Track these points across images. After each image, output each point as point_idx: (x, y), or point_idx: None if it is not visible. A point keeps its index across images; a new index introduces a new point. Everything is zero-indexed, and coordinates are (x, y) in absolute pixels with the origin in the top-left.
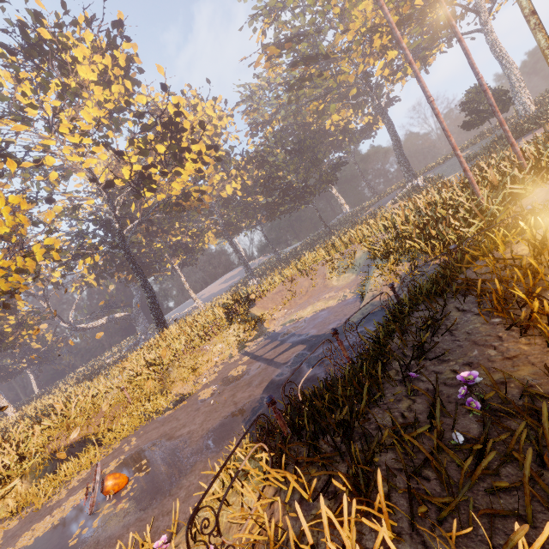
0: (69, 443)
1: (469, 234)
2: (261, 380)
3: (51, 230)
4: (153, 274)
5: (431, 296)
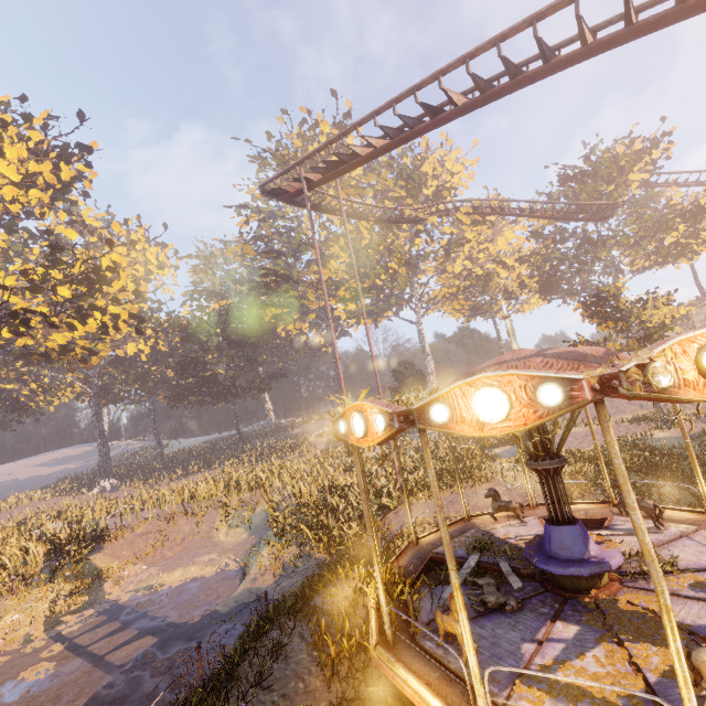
0: None
1: (348, 535)
2: (78, 693)
3: None
4: None
5: (289, 615)
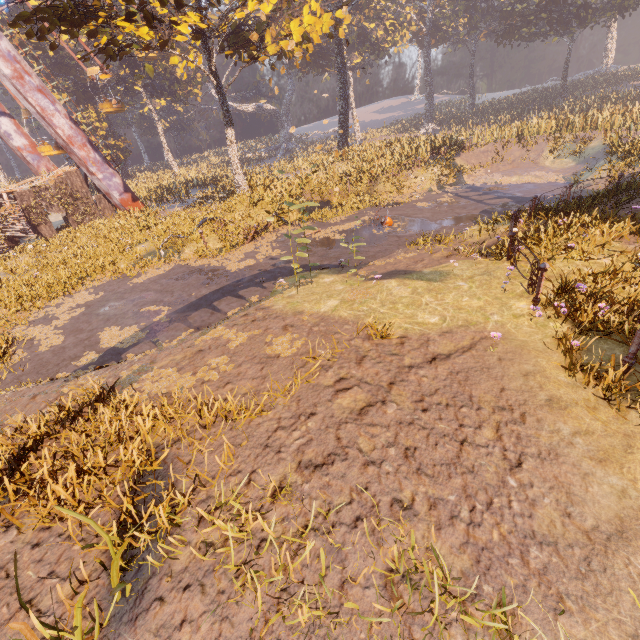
0: (318, 199)
1: None
2: (475, 208)
3: (348, 2)
4: (325, 68)
5: None
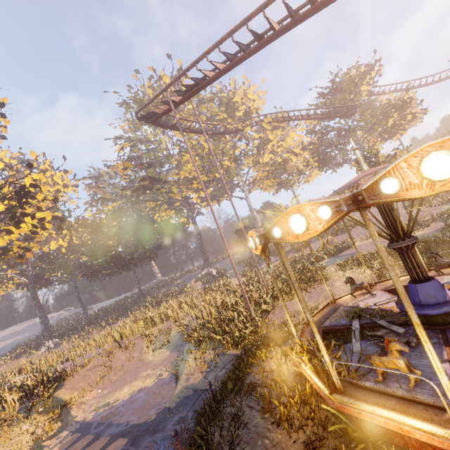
0: None
1: (246, 334)
2: None
3: None
4: None
5: (234, 394)
